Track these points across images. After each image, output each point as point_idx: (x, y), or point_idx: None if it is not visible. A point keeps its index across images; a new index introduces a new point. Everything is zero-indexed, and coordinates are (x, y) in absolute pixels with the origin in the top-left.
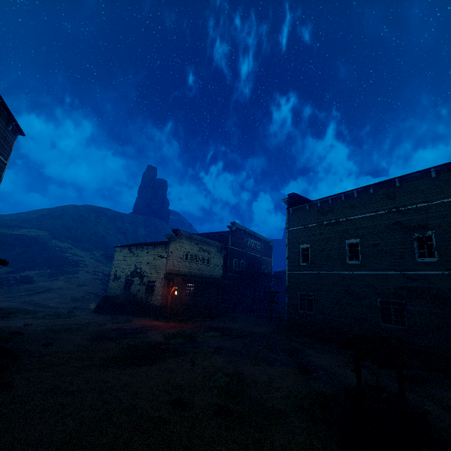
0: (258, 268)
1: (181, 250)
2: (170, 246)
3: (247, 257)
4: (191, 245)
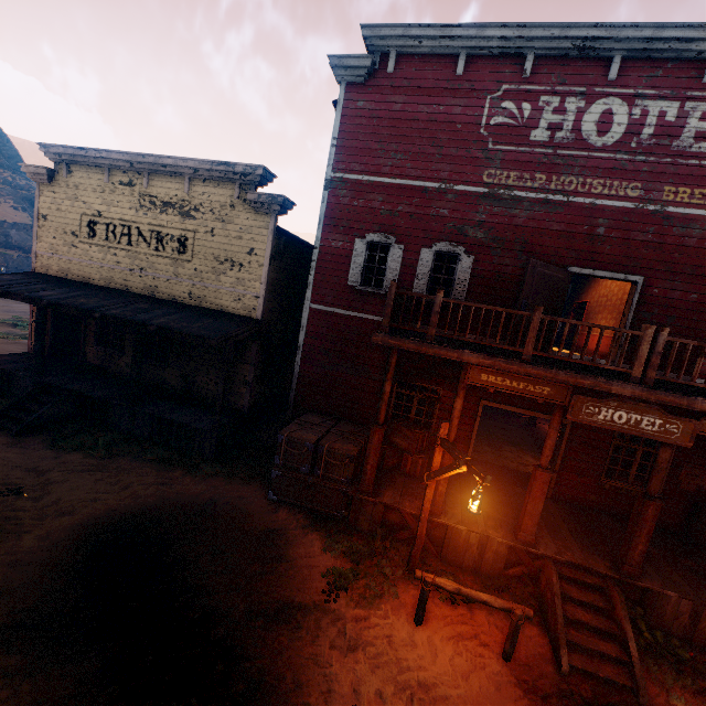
0: (685, 302)
1: (74, 210)
2: (42, 200)
3: (515, 226)
4: (107, 191)
